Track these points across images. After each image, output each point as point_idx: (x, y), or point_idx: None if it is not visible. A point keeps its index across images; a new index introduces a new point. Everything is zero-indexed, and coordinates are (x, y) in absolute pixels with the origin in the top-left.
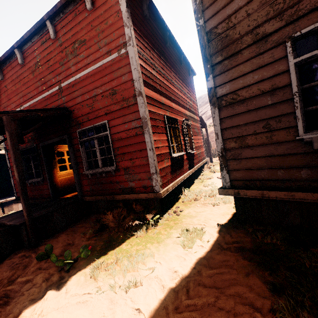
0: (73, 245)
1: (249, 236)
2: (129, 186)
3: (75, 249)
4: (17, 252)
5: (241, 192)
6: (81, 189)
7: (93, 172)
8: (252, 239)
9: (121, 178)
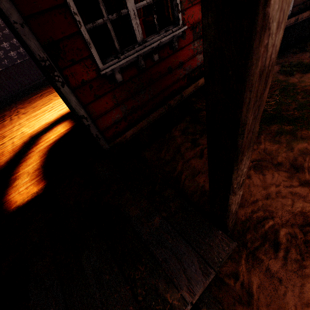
0: (264, 159)
1: (303, 52)
2: (199, 63)
3: (282, 152)
4: (217, 291)
5: (300, 17)
6: (97, 129)
7: (130, 60)
8: (308, 52)
9: (187, 52)
